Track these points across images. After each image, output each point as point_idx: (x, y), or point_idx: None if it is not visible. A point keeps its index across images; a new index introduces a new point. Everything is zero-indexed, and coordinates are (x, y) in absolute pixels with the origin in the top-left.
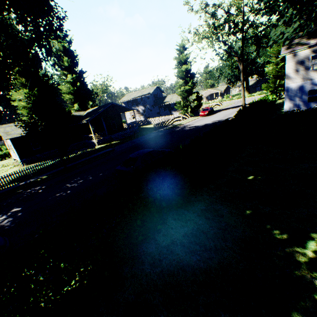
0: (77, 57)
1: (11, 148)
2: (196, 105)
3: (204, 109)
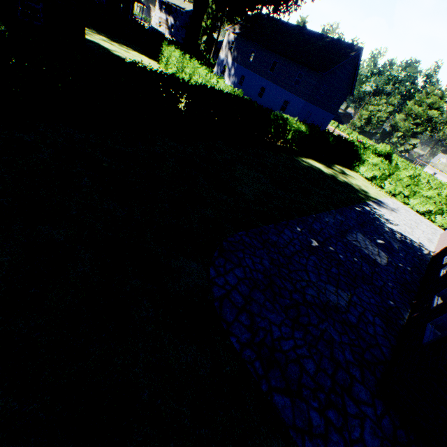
0: None
1: None
2: (204, 50)
3: None
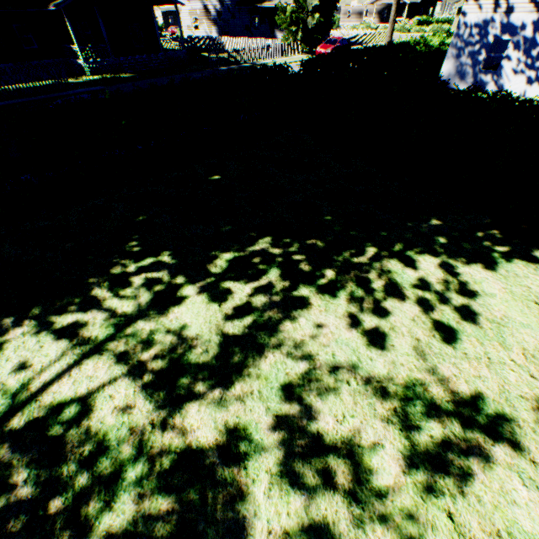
0: None
1: None
2: (317, 26)
3: (330, 39)
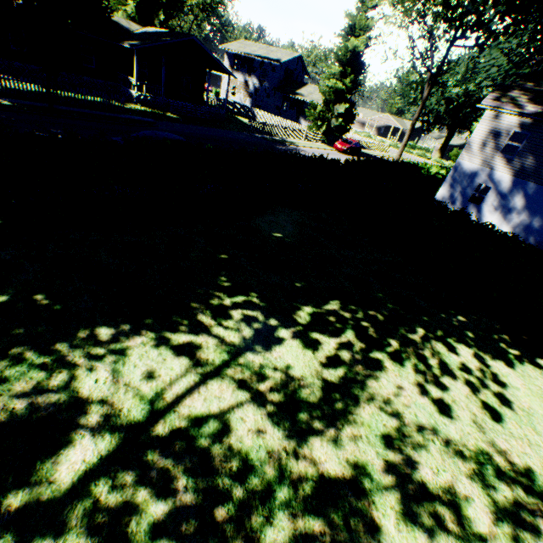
0: None
1: None
2: (339, 127)
3: (347, 139)
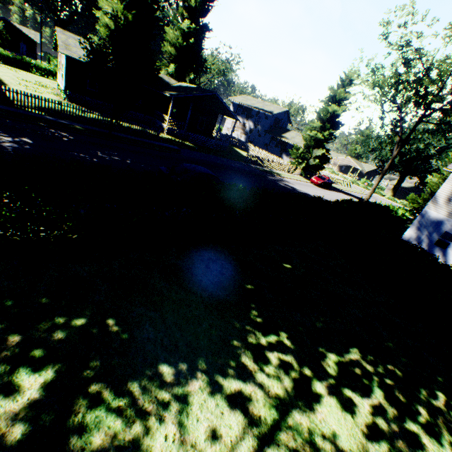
0: (212, 3)
1: (61, 68)
2: (315, 165)
3: (321, 176)
